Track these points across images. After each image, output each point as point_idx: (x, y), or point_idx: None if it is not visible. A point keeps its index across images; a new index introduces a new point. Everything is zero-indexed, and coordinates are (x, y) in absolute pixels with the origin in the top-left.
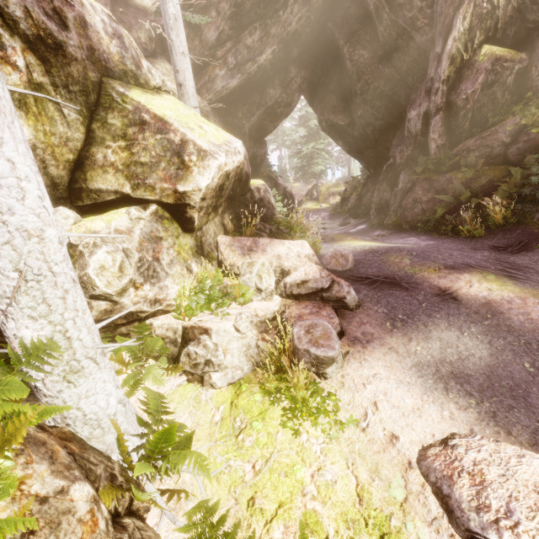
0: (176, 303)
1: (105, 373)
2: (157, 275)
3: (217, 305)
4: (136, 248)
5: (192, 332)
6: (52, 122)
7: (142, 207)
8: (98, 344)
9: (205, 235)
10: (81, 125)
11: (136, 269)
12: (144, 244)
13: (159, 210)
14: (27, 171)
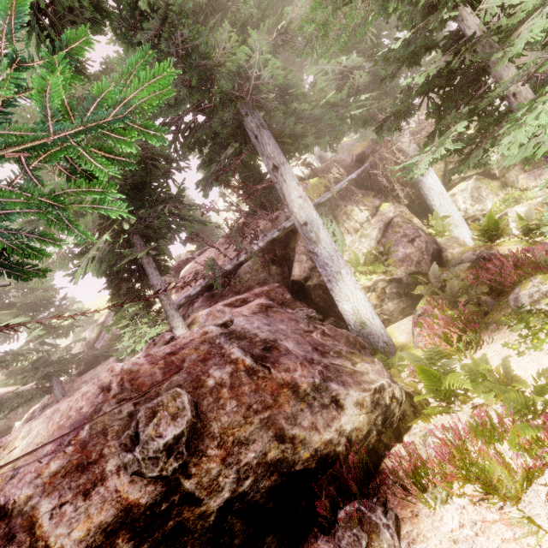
0: (493, 210)
1: (465, 228)
2: (481, 201)
3: (510, 203)
4: (470, 193)
5: (501, 218)
6: (434, 166)
7: (469, 179)
8: (461, 220)
9: (508, 178)
10: (442, 162)
11: (470, 200)
12: (472, 191)
13: (477, 177)
14: (436, 181)
